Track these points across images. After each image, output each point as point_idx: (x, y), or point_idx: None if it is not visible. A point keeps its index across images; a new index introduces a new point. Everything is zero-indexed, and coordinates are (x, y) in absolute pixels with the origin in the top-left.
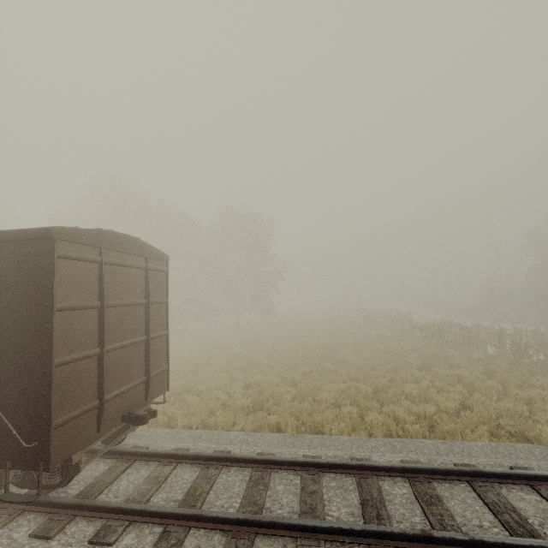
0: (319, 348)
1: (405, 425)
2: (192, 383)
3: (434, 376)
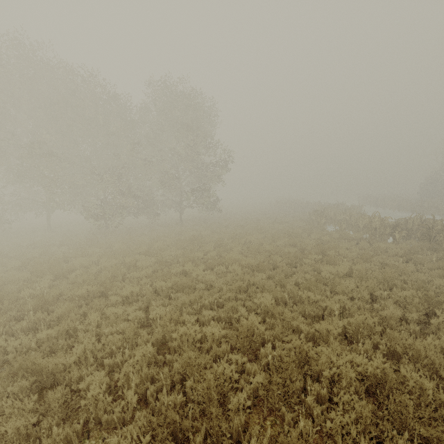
0: (275, 252)
1: None
2: (75, 328)
3: None
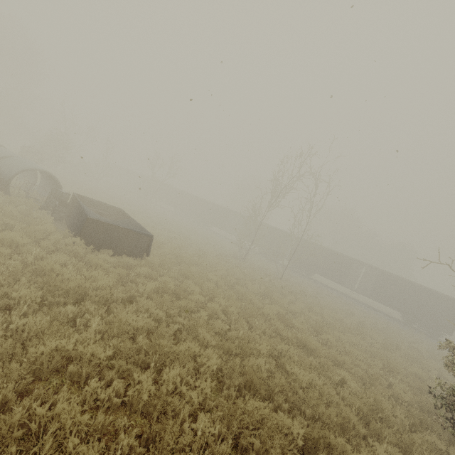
0: None
1: None
2: None
3: None
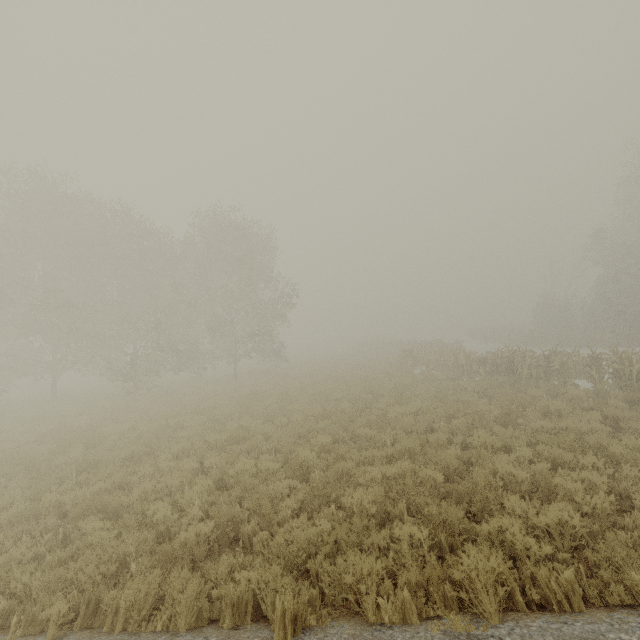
0: (346, 399)
1: (538, 571)
2: (126, 483)
3: (530, 434)
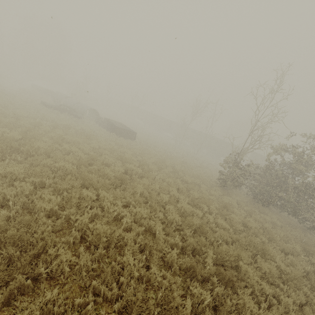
0: None
1: None
2: None
3: None
